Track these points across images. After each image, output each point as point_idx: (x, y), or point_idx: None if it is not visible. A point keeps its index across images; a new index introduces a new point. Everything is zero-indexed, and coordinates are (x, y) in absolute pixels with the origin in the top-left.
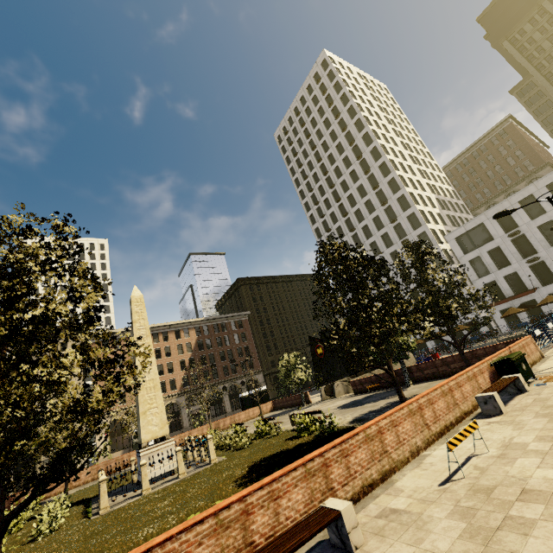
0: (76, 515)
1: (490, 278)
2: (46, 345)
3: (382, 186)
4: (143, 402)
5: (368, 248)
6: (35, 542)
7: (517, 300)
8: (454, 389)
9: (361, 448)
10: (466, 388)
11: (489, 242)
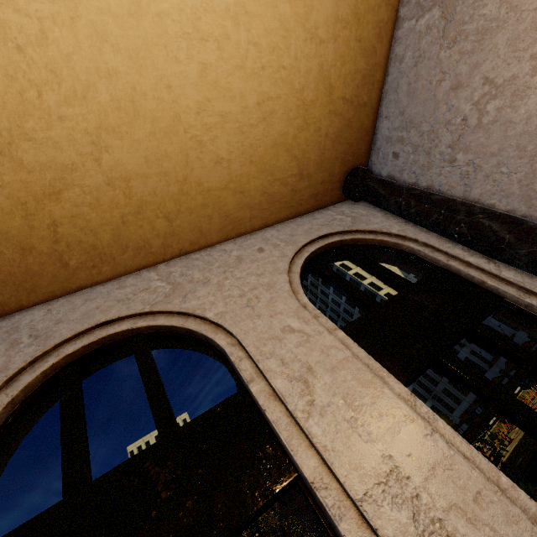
0: None
1: None
2: None
3: None
4: None
5: None
6: None
7: None
8: None
9: None
10: None
11: None
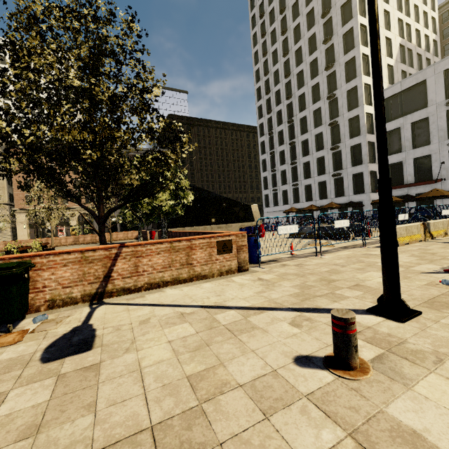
0: None
1: (398, 158)
2: None
3: (334, 12)
4: None
5: (296, 101)
6: None
7: (414, 189)
8: None
9: None
10: None
11: (420, 110)
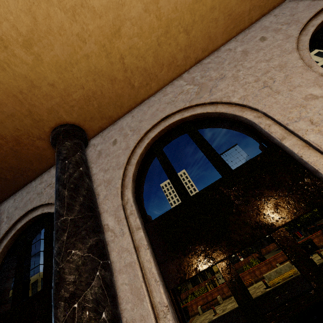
0: None
1: None
2: None
3: None
4: None
5: None
6: None
7: None
8: (272, 261)
9: None
10: (279, 259)
11: None
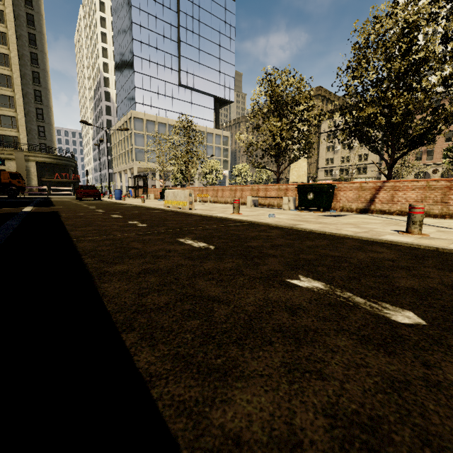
0: None
1: None
2: (191, 148)
3: None
4: (292, 164)
5: None
6: None
7: None
8: (261, 190)
9: (211, 192)
10: (271, 193)
11: None
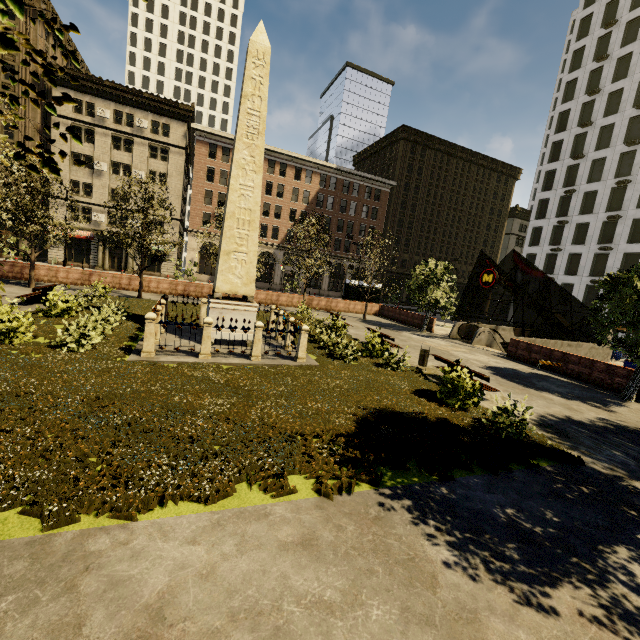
0: (121, 337)
1: None
2: None
3: None
4: (228, 237)
5: None
6: (57, 352)
7: None
8: None
9: None
10: None
11: None
